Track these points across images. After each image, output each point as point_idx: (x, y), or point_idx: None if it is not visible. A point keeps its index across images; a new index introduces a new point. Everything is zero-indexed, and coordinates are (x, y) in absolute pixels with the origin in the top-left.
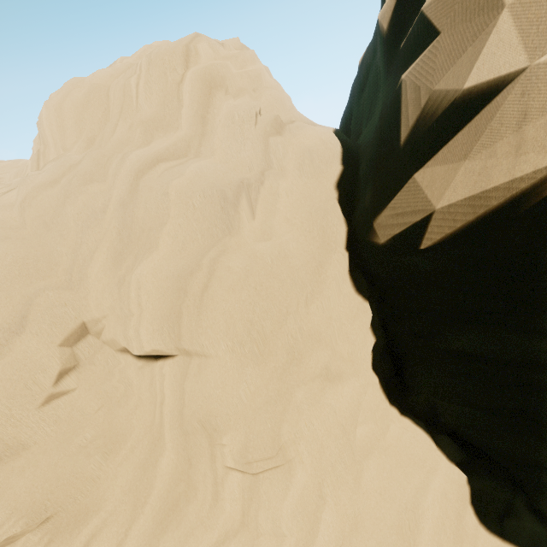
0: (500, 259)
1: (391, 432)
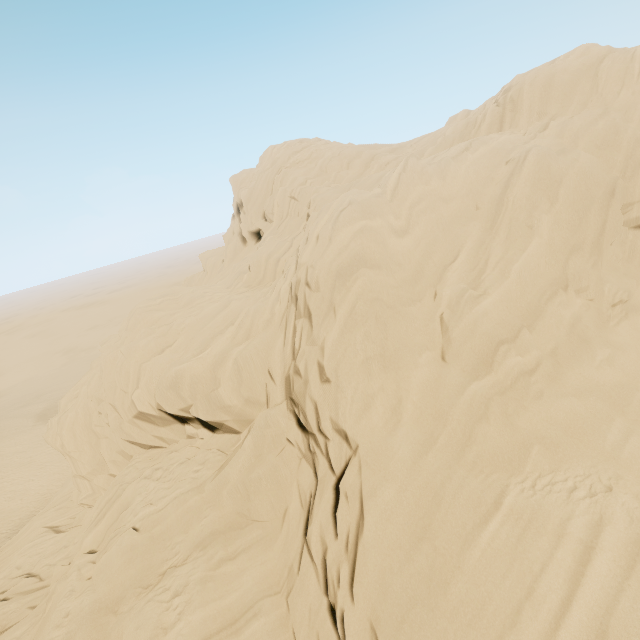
0: None
1: None
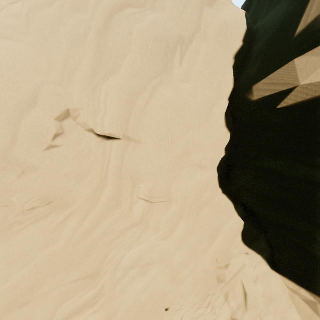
0: (317, 123)
1: (216, 199)
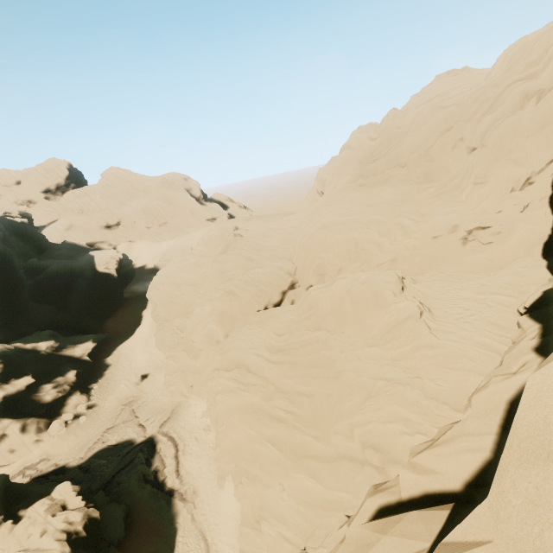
0: None
1: (536, 212)
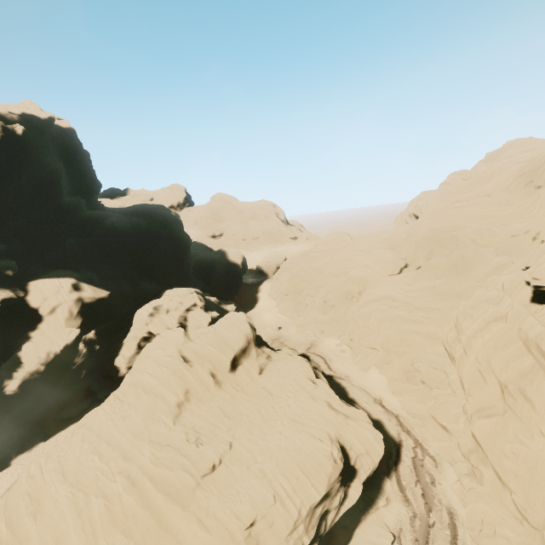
0: None
1: None
